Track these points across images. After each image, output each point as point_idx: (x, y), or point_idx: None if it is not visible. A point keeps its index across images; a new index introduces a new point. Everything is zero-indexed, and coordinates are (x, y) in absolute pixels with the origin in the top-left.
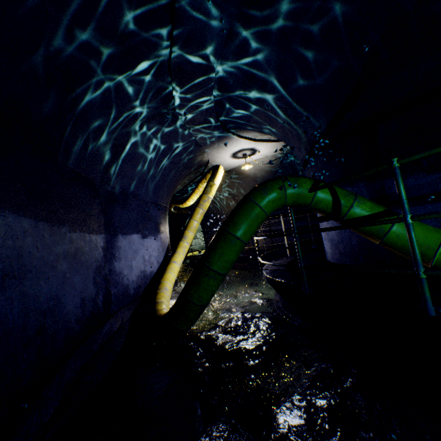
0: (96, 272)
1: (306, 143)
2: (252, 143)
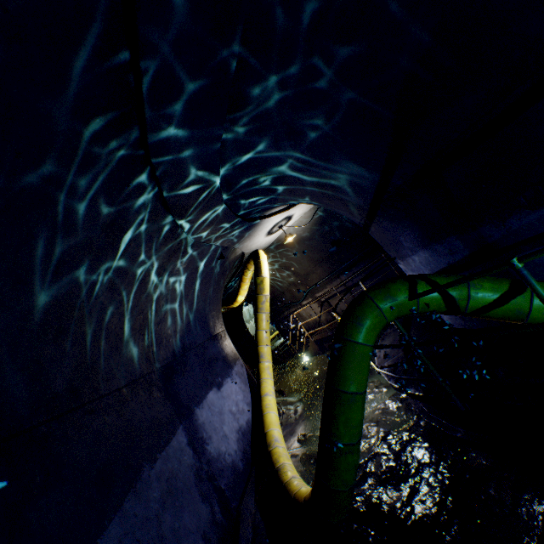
0: (198, 482)
1: (358, 210)
2: (284, 213)
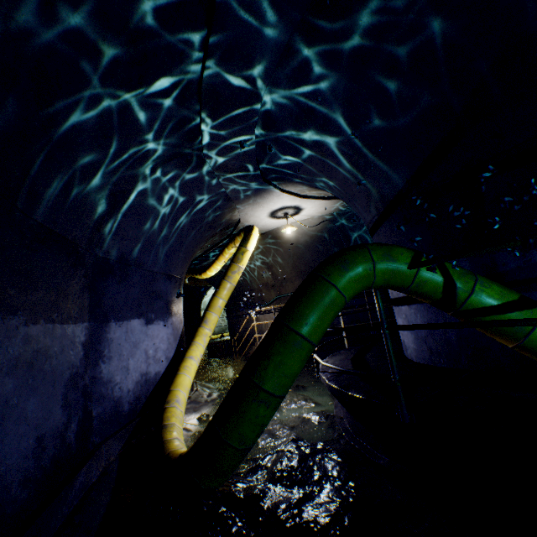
0: (69, 385)
1: (378, 201)
2: (297, 200)
